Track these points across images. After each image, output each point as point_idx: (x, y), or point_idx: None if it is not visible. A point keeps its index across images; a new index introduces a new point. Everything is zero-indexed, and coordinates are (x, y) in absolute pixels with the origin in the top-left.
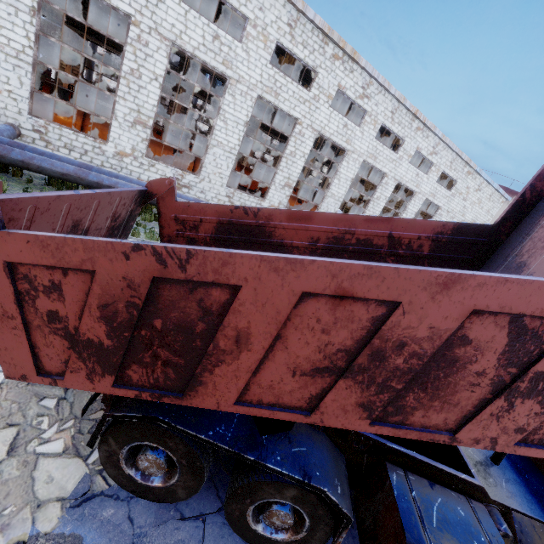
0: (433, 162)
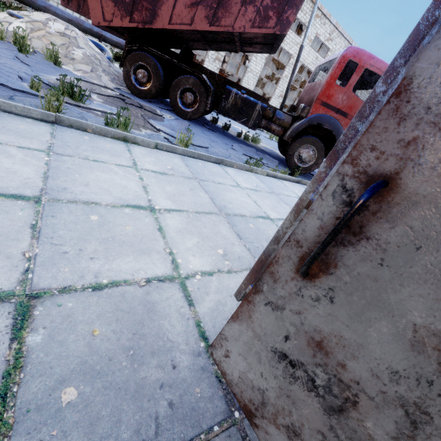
0: (330, 48)
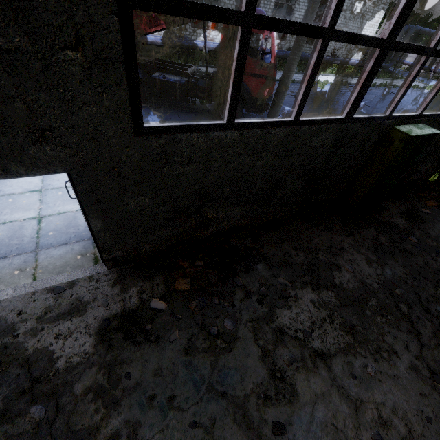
0: None
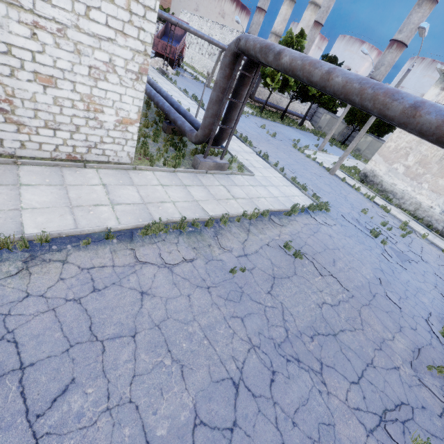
0: None
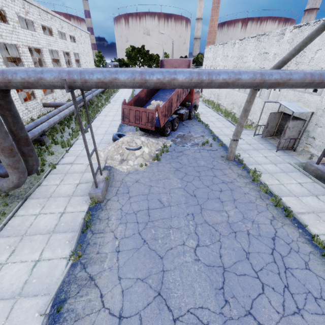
0: (65, 32)
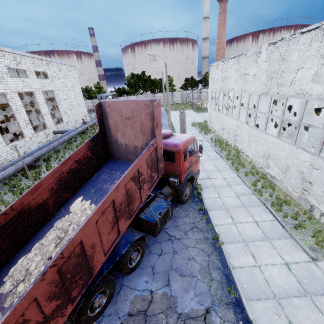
0: (24, 69)
